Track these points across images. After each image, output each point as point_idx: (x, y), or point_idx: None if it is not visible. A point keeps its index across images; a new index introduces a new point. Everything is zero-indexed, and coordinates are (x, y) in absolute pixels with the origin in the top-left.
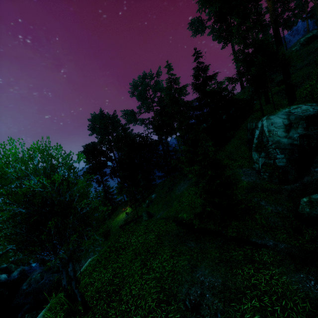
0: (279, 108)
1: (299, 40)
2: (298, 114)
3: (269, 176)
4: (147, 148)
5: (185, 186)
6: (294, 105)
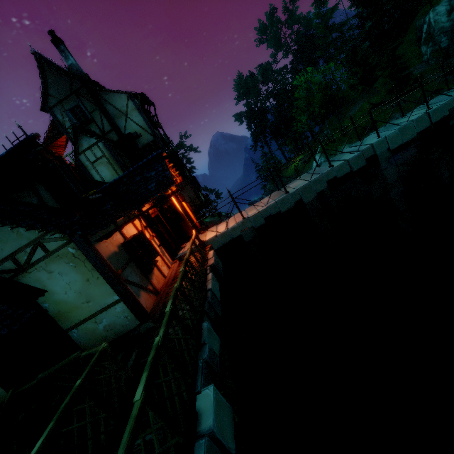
0: None
1: None
2: None
3: (436, 60)
4: None
5: (359, 105)
6: None
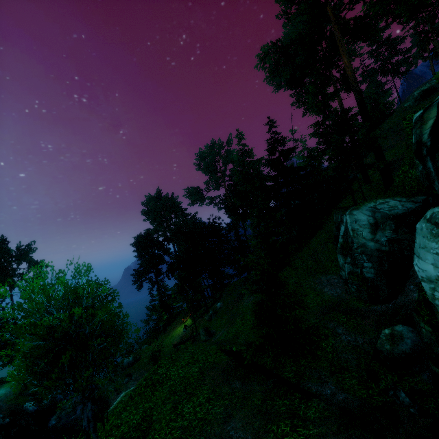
0: (364, 201)
1: (412, 94)
2: (384, 211)
3: (357, 289)
4: (215, 238)
5: None
6: (381, 199)
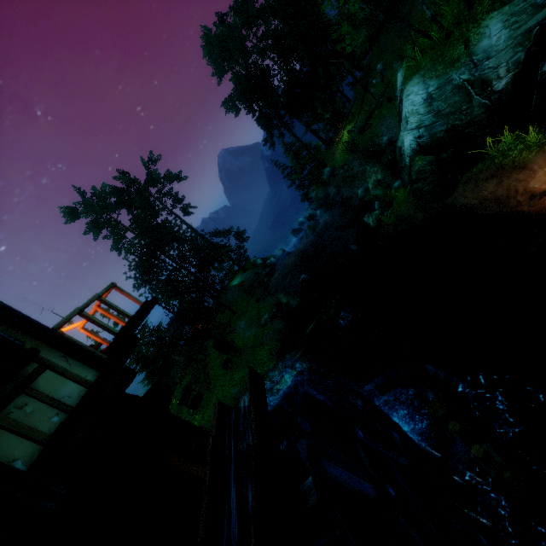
0: None
1: None
2: None
3: None
4: None
5: None
6: None
